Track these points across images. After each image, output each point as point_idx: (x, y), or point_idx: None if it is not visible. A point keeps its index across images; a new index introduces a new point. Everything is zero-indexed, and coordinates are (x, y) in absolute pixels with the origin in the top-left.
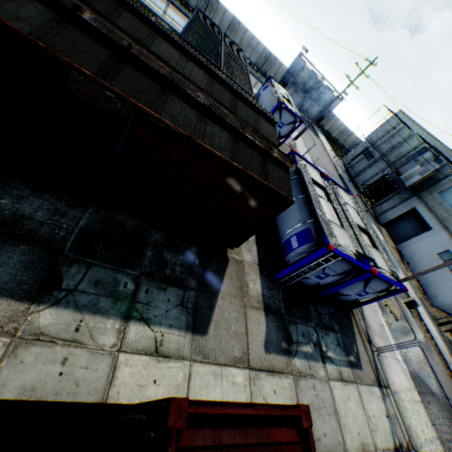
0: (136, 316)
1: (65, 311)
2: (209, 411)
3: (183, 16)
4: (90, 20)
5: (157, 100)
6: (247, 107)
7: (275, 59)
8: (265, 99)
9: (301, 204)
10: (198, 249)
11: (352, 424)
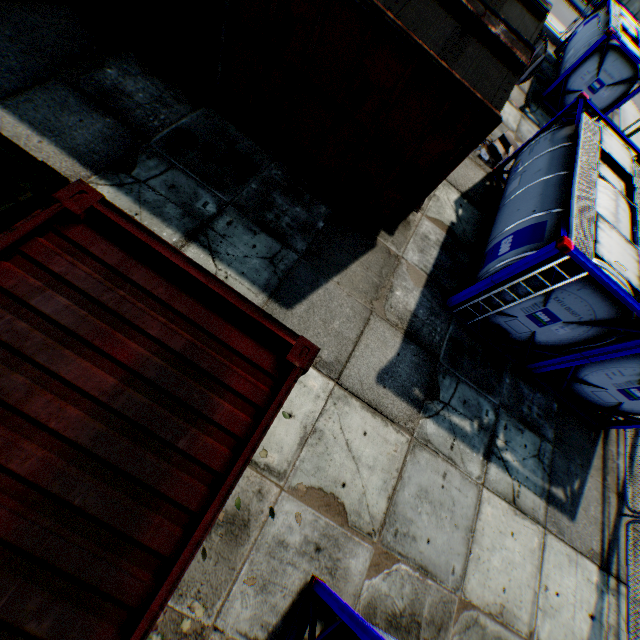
0: (202, 242)
1: (124, 196)
2: (126, 227)
3: None
4: None
5: None
6: None
7: None
8: (580, 40)
9: (549, 186)
10: (329, 211)
11: (498, 570)
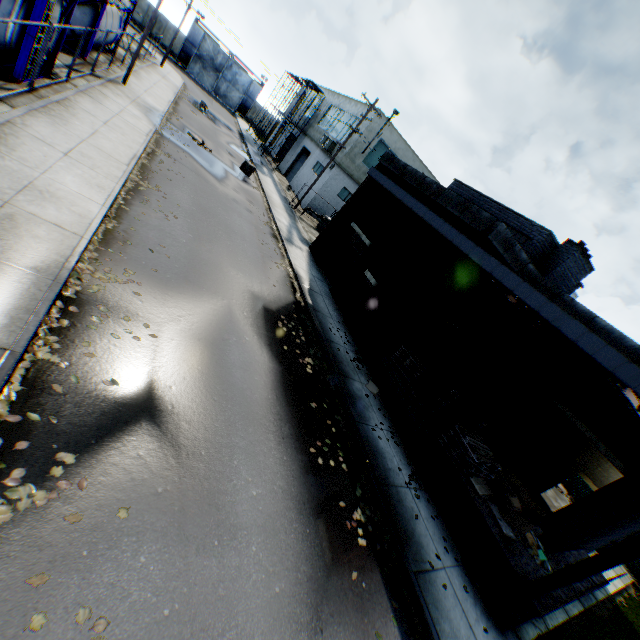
0: None
1: None
2: None
3: None
4: None
5: None
6: None
7: (166, 22)
8: None
9: None
10: None
11: None
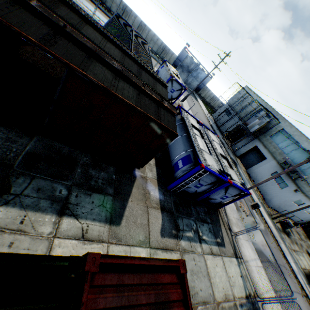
0: (68, 213)
1: (12, 209)
2: (115, 262)
3: (107, 17)
4: (36, 6)
5: (84, 63)
6: (148, 75)
7: (169, 50)
8: (162, 74)
9: (184, 139)
10: (114, 168)
11: (219, 282)
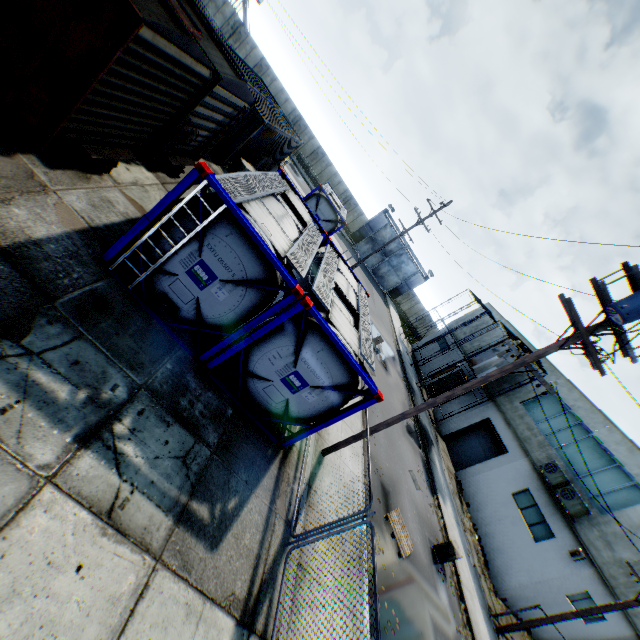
0: None
1: None
2: None
3: None
4: None
5: None
6: (198, 22)
7: (355, 205)
8: None
9: None
10: None
11: None
